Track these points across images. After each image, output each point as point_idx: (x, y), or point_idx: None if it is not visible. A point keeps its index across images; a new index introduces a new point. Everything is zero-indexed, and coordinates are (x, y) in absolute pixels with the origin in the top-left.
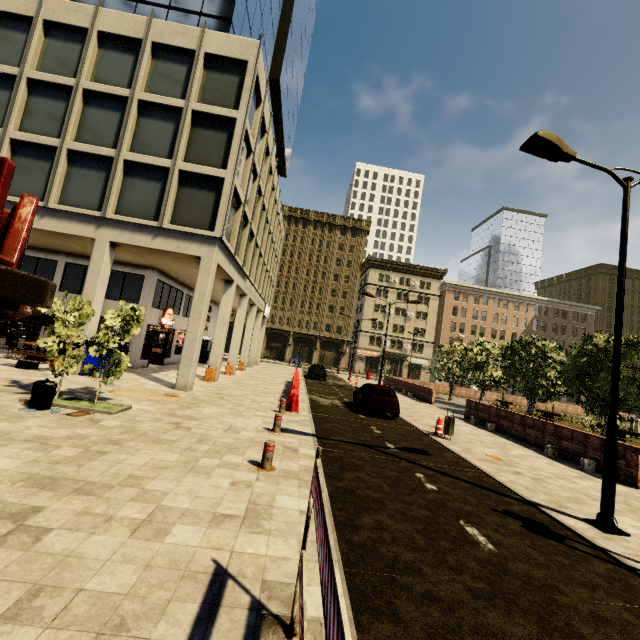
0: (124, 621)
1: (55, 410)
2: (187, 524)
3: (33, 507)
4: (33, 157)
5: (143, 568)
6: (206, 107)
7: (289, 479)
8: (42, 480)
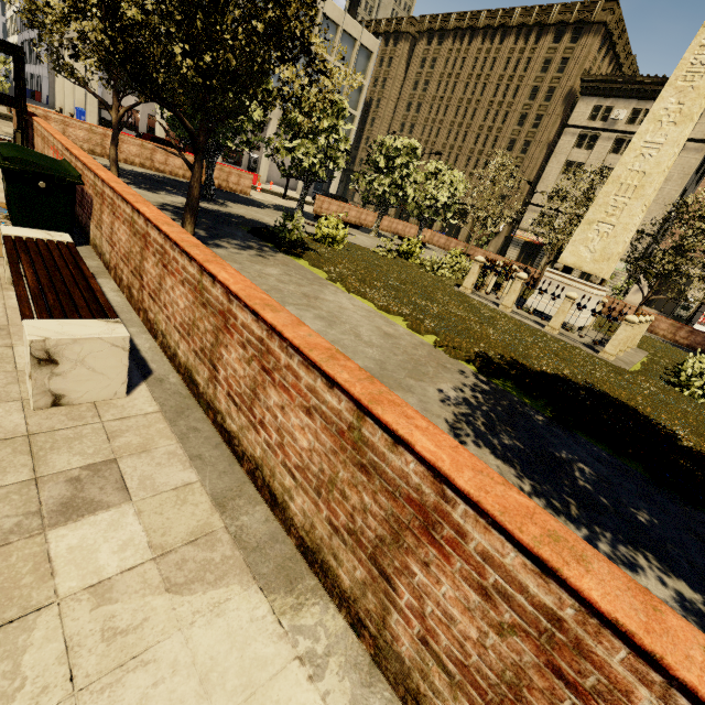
0: None
1: None
2: None
3: None
4: None
5: None
6: None
7: None
8: None
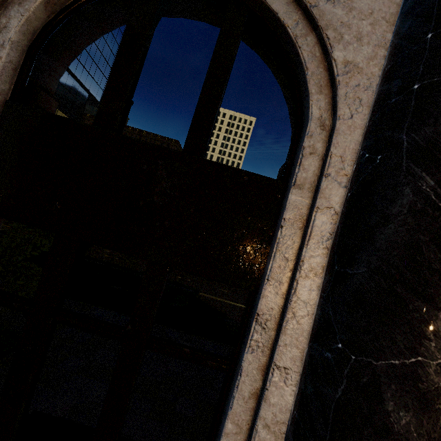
0: None
1: None
2: None
3: None
4: None
5: None
6: None
7: None
8: None
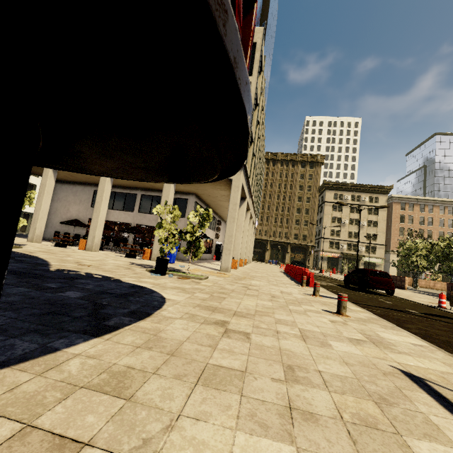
0: (382, 396)
1: (169, 276)
2: (335, 341)
3: (221, 320)
4: None
5: (344, 364)
6: None
7: (369, 323)
8: (207, 307)
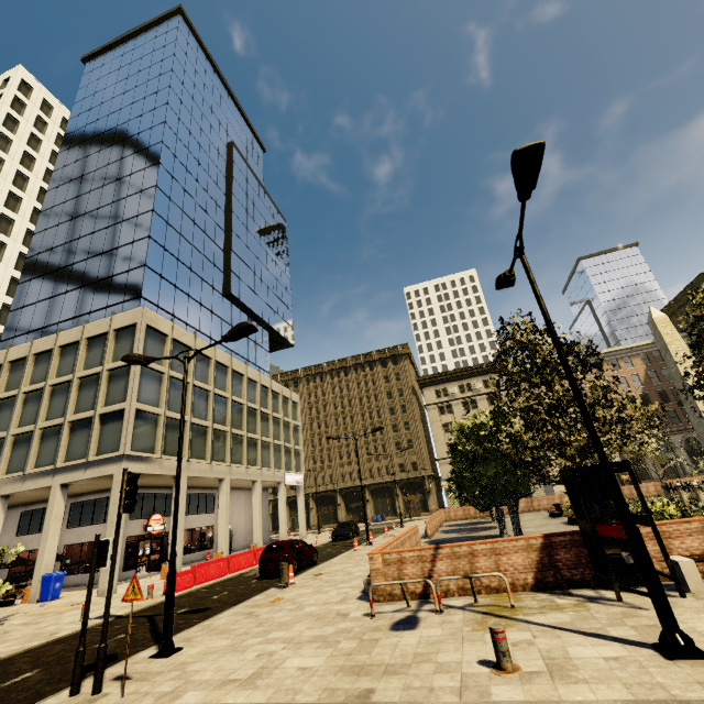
0: None
1: None
2: None
3: None
4: (24, 442)
5: None
6: (114, 364)
7: None
8: None
